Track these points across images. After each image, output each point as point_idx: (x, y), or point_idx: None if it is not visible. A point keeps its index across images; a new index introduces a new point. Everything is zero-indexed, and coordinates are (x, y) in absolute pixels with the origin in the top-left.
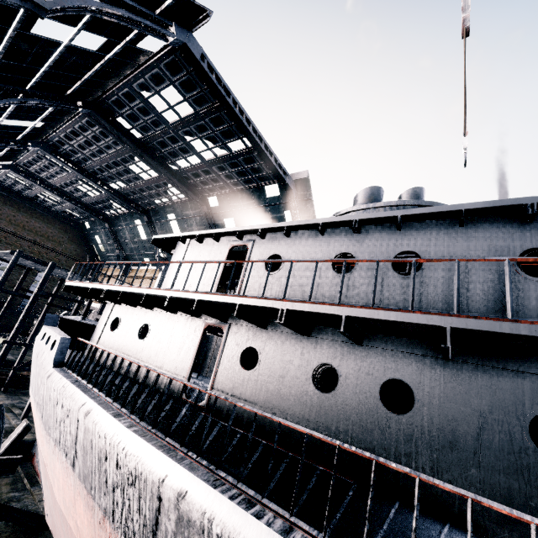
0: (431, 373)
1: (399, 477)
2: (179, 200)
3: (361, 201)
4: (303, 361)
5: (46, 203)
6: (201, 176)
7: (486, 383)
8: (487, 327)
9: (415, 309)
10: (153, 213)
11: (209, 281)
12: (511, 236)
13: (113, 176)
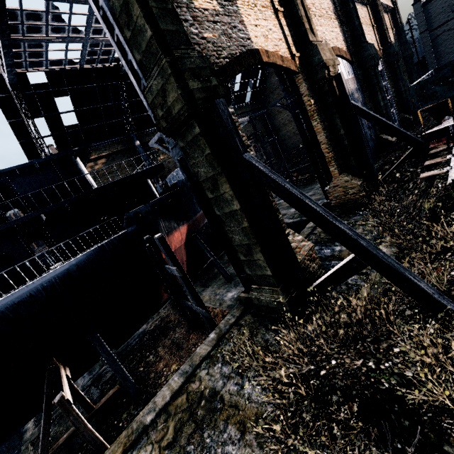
0: None
1: None
2: None
3: None
4: None
5: None
6: None
7: None
8: None
9: None
10: None
11: None
12: None
13: None
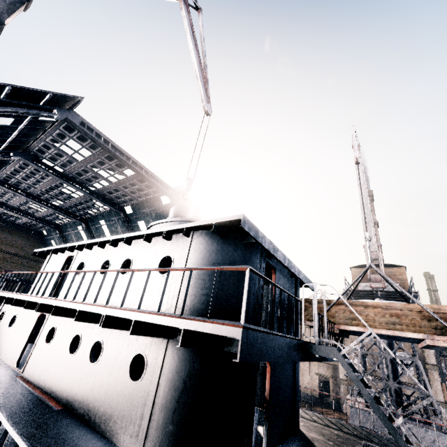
0: (112, 335)
1: (81, 402)
2: (105, 210)
3: (170, 215)
4: (70, 334)
5: (10, 219)
6: (113, 193)
7: (127, 339)
8: (87, 309)
9: (74, 300)
10: (90, 221)
11: (52, 281)
12: (163, 249)
13: (52, 197)
